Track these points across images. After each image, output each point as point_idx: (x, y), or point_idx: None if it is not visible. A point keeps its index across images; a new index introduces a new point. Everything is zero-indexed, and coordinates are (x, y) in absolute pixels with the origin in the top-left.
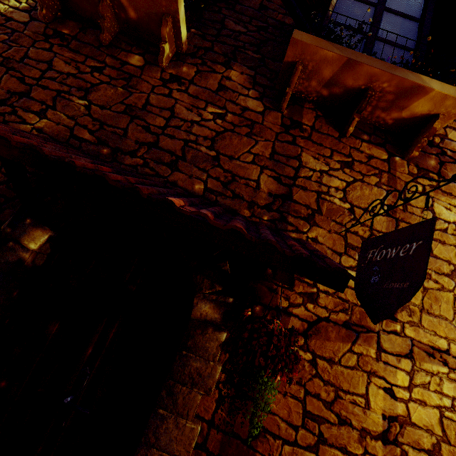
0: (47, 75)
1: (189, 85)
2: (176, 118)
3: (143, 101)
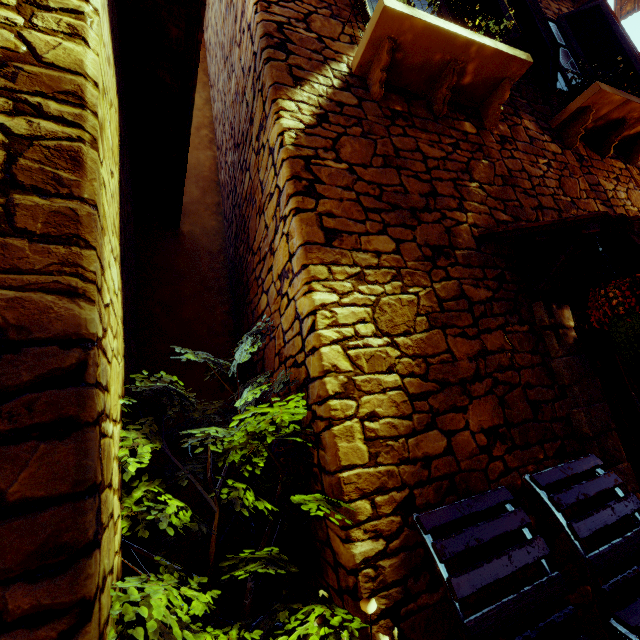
0: (430, 166)
1: (515, 143)
2: (532, 177)
3: (505, 168)
